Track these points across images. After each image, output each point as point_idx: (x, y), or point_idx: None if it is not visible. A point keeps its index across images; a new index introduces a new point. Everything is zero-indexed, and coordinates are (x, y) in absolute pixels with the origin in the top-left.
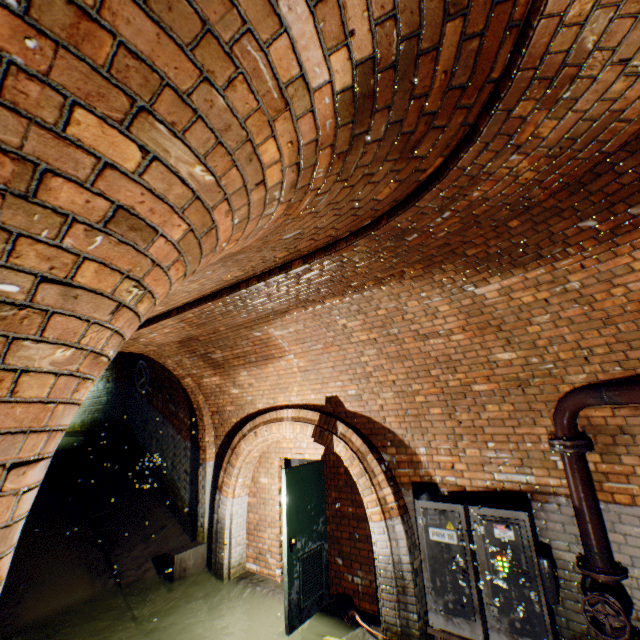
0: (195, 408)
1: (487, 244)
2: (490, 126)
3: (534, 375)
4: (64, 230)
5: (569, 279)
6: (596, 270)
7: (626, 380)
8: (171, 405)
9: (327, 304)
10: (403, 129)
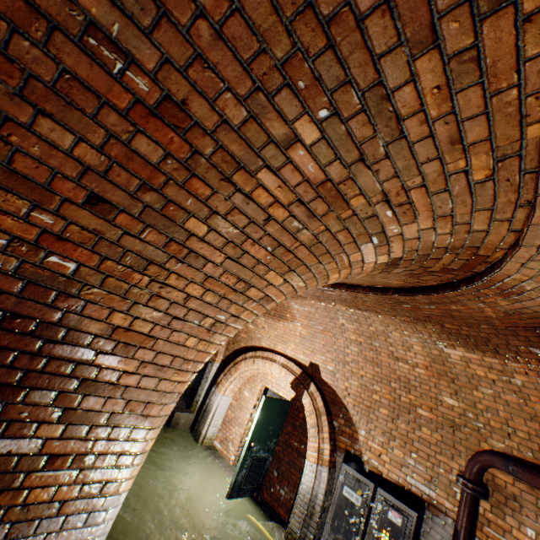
0: None
1: (461, 327)
2: (466, 289)
3: (466, 425)
4: (246, 301)
5: (514, 376)
6: (535, 381)
7: (532, 465)
8: None
9: (336, 306)
10: (413, 272)
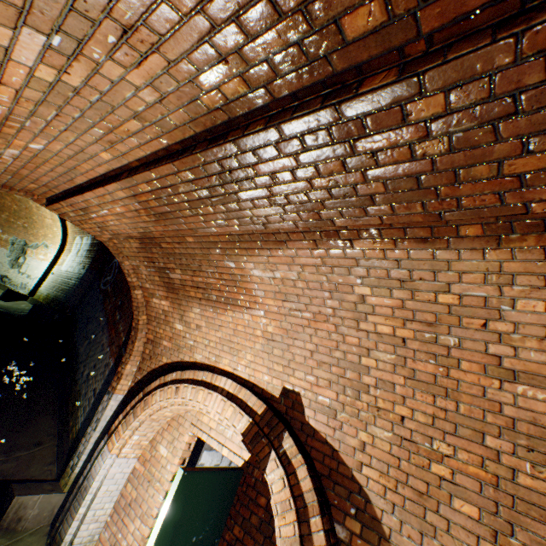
0: (133, 326)
1: None
2: None
3: None
4: None
5: None
6: None
7: None
8: (118, 313)
9: (355, 250)
10: None
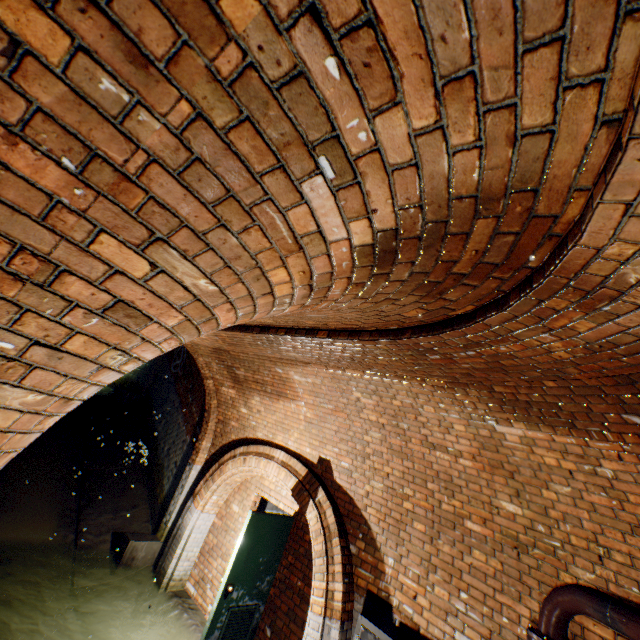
0: (206, 409)
1: (517, 389)
2: (519, 304)
3: (536, 544)
4: (67, 311)
5: (602, 463)
6: (635, 469)
7: None
8: (190, 395)
9: (347, 373)
10: (429, 278)
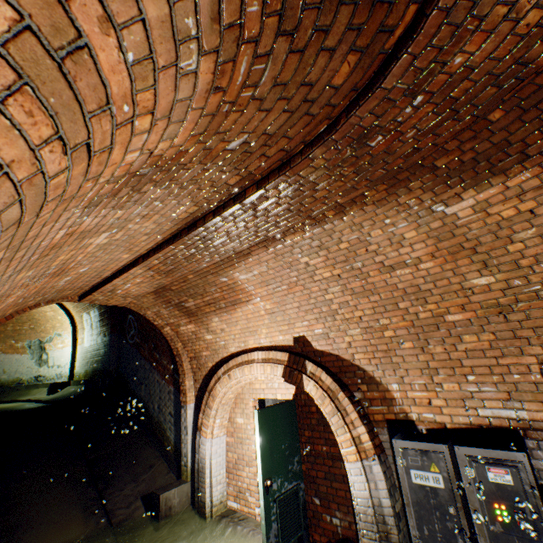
0: (175, 355)
1: (461, 149)
2: None
3: (517, 299)
4: None
5: None
6: None
7: None
8: (156, 353)
9: (288, 242)
10: None
